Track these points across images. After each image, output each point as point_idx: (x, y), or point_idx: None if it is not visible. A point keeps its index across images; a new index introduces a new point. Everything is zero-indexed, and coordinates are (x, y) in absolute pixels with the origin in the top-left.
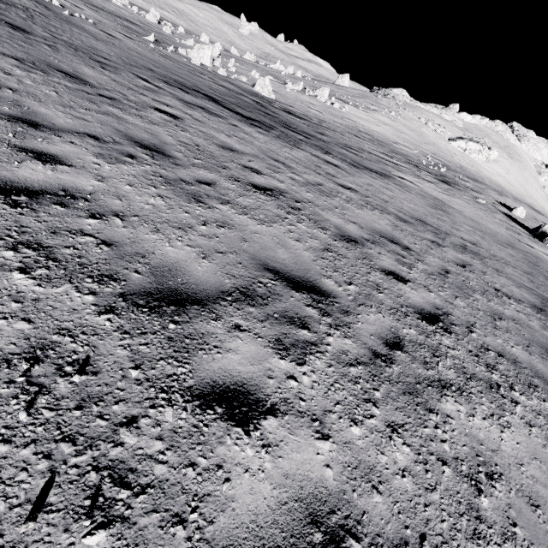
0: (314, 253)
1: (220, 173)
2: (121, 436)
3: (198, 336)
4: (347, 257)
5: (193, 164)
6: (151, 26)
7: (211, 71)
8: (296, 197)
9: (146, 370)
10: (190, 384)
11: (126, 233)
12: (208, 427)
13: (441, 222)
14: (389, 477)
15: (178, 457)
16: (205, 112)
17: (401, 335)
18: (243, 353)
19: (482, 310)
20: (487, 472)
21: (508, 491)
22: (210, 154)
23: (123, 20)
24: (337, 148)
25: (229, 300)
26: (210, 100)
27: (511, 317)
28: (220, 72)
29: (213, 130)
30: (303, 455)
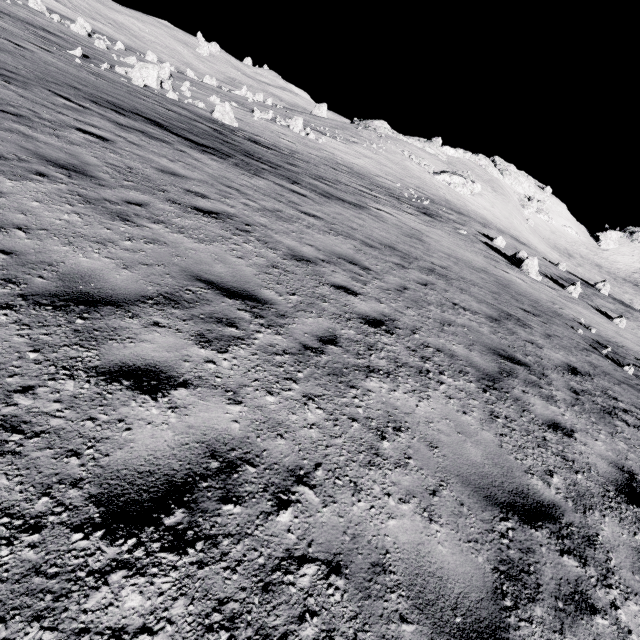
0: (258, 268)
1: (156, 195)
2: (15, 399)
3: (109, 330)
4: (295, 273)
5: (121, 186)
6: (79, 39)
7: (159, 94)
8: (247, 221)
9: (47, 353)
10: (96, 365)
11: (30, 244)
12: (112, 395)
13: (413, 249)
14: (296, 429)
15: (77, 414)
16: (145, 136)
17: (338, 334)
18: (160, 343)
19: (433, 318)
20: (395, 426)
21: (411, 438)
22: (145, 177)
23: (39, 29)
24: (308, 179)
25: (149, 303)
26: (152, 124)
27: (462, 324)
28: (170, 95)
29: (153, 154)
30: (211, 414)
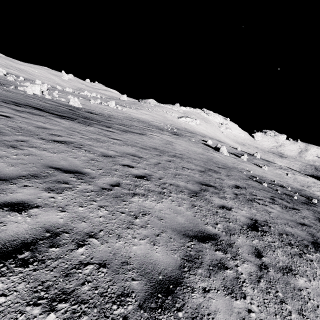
0: (83, 161)
1: (33, 137)
2: None
3: None
4: (103, 161)
5: (15, 134)
6: None
7: (41, 97)
8: (81, 143)
9: None
10: None
11: None
12: None
13: (166, 148)
14: (92, 218)
15: None
16: (31, 114)
17: (121, 182)
18: (26, 193)
19: (171, 173)
20: (143, 213)
21: (150, 217)
22: (28, 130)
23: None
24: (117, 125)
25: (23, 178)
26: (35, 109)
27: (185, 174)
28: (47, 97)
29: (34, 121)
30: (49, 217)
